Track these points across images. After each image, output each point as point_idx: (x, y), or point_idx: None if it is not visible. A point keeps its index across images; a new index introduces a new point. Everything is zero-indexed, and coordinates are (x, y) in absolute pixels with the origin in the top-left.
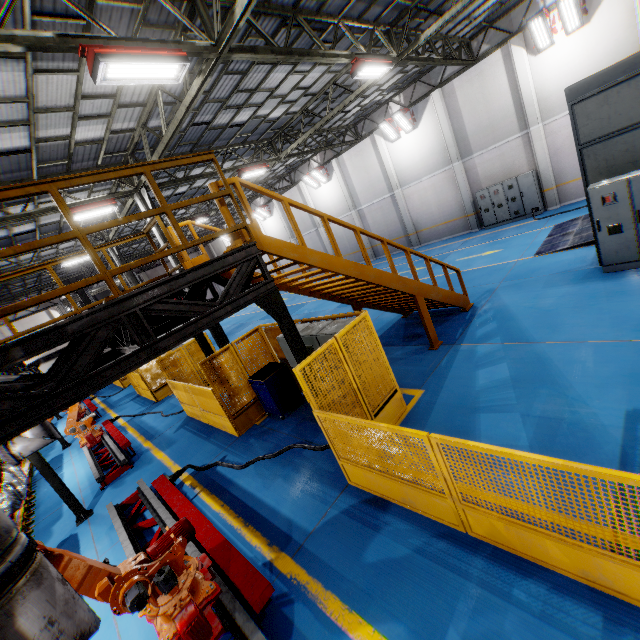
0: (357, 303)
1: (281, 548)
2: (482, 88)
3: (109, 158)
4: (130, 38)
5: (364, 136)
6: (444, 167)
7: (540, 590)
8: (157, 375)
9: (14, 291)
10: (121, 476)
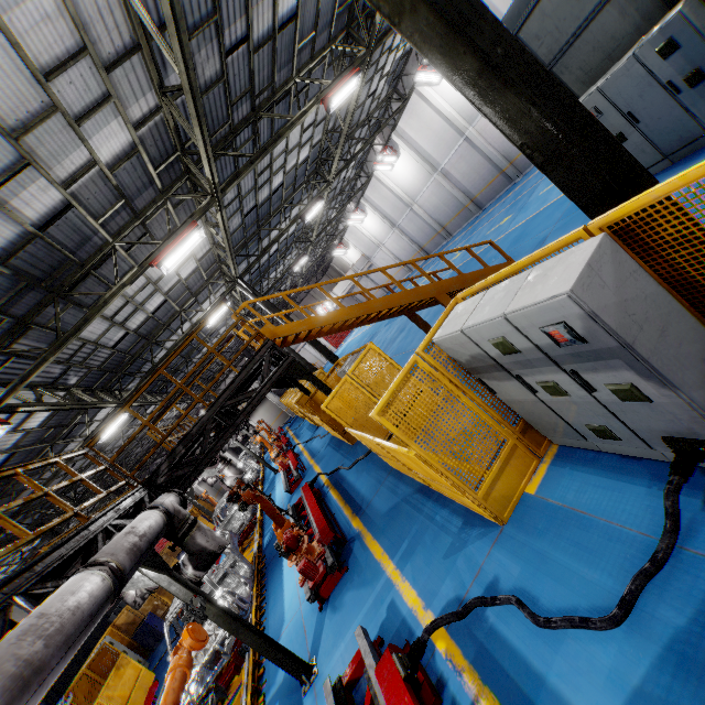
0: (408, 311)
1: (356, 514)
2: None
3: (209, 271)
4: (168, 237)
5: (409, 94)
6: None
7: (446, 514)
8: None
9: (214, 370)
10: (299, 487)
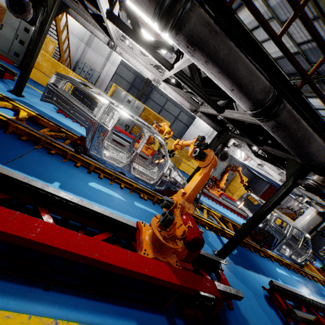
0: None
1: None
2: None
3: None
4: None
5: None
6: (78, 39)
7: None
8: None
9: None
10: None
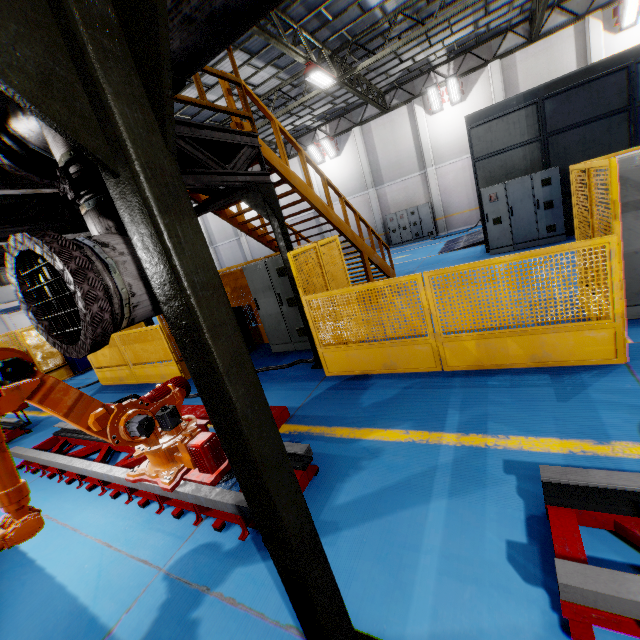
0: None
1: None
2: (392, 132)
3: None
4: None
5: (292, 156)
6: (361, 192)
7: (506, 377)
8: (51, 354)
9: None
10: (13, 441)
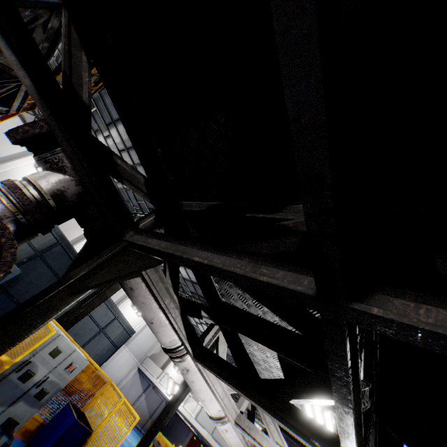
0: None
1: None
2: None
3: None
4: None
5: None
6: None
7: None
8: None
9: None
10: None
